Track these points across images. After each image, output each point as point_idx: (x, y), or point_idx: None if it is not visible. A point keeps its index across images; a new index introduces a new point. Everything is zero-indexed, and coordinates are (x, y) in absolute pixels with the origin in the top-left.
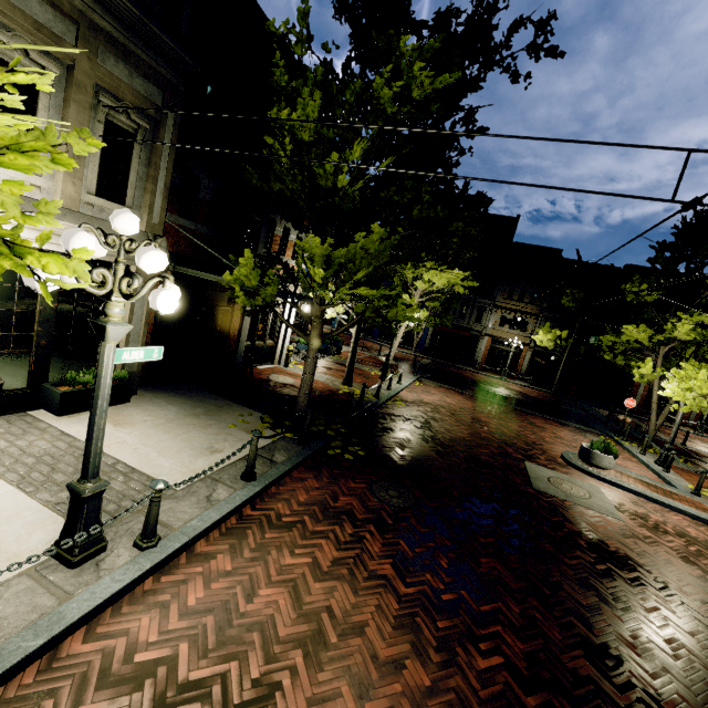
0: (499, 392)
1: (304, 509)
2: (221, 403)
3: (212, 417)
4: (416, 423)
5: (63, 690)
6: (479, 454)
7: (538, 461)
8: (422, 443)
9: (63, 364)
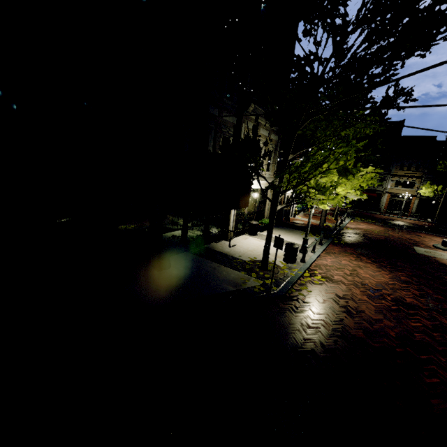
0: (398, 223)
1: (339, 252)
2: (290, 229)
3: (294, 233)
4: (360, 235)
5: (321, 266)
6: (391, 244)
7: (420, 247)
8: (365, 240)
9: (257, 218)
